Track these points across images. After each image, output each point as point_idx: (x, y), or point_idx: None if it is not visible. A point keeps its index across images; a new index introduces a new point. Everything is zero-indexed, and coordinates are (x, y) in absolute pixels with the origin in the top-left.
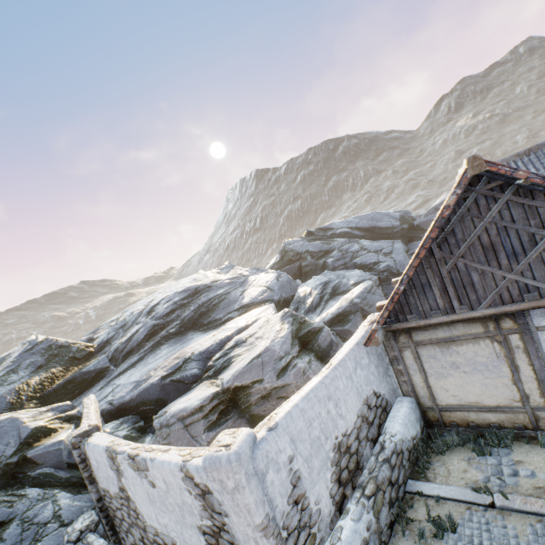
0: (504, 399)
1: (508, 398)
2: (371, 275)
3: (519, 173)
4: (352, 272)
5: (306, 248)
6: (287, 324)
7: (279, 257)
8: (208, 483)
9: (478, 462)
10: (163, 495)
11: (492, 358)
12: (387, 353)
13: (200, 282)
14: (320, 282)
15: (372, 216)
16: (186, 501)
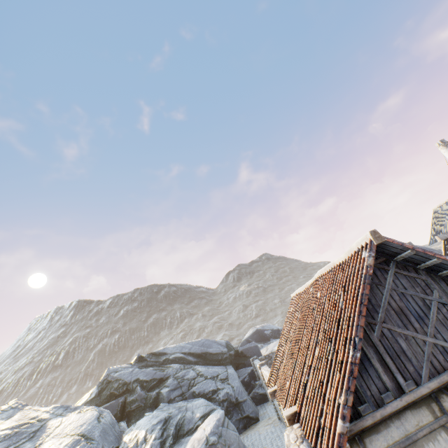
0: None
1: None
2: (215, 405)
3: (406, 244)
4: (195, 401)
5: (136, 375)
6: None
7: (96, 391)
8: None
9: None
10: None
11: None
12: None
13: None
14: (159, 418)
15: (203, 342)
16: None
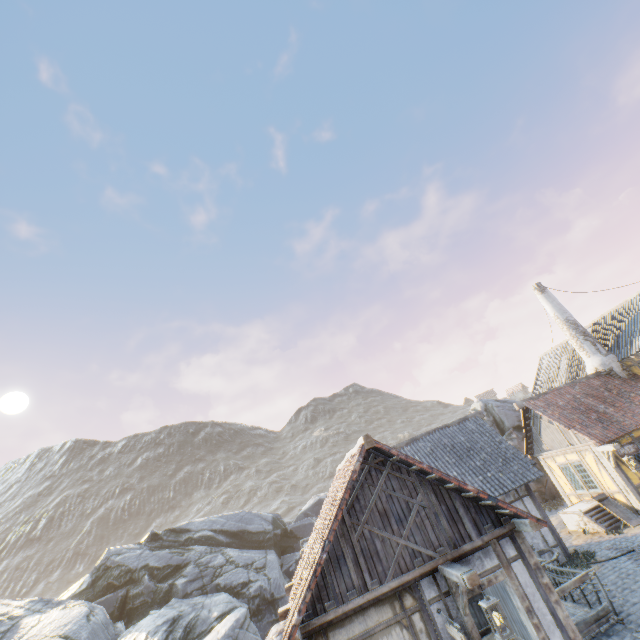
0: None
1: None
2: (241, 602)
3: (393, 450)
4: (216, 596)
5: (145, 560)
6: None
7: (89, 580)
8: None
9: None
10: None
11: None
12: None
13: None
14: (166, 618)
15: (242, 516)
16: None
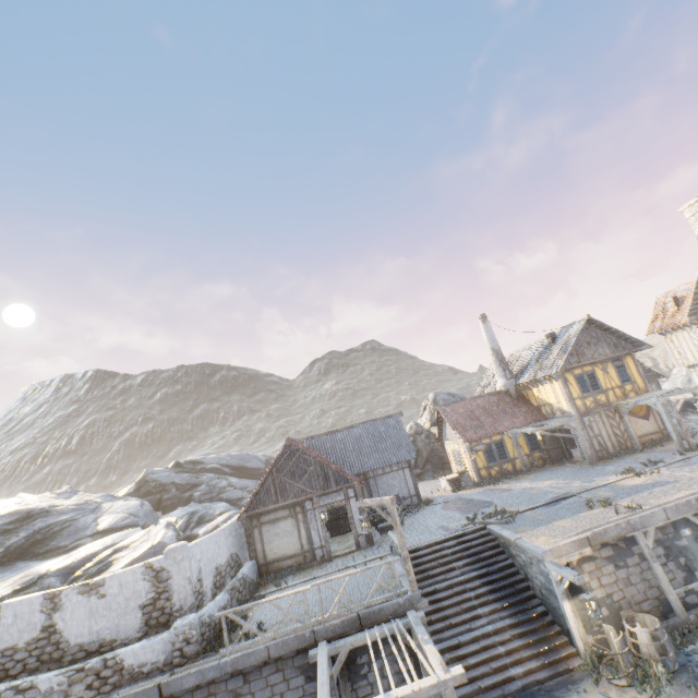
0: (295, 549)
1: (297, 548)
2: (235, 508)
3: (300, 446)
4: (219, 503)
5: (172, 479)
6: (172, 529)
7: (135, 487)
8: (164, 563)
9: (280, 582)
10: (113, 598)
11: (292, 527)
12: (246, 532)
13: (33, 505)
14: (188, 511)
15: (243, 456)
16: (137, 589)
